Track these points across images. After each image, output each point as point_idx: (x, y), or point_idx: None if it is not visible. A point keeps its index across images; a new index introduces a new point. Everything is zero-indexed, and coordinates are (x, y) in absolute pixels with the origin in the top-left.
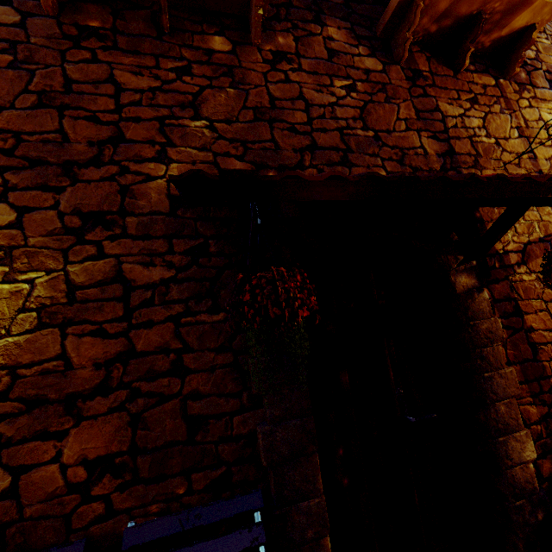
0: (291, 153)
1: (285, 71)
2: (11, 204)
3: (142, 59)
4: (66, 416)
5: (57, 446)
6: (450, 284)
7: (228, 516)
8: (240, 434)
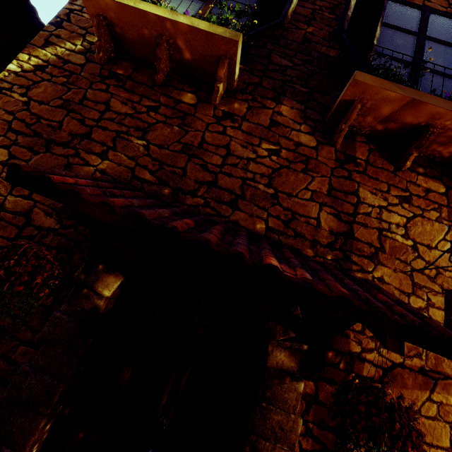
0: (192, 182)
1: (225, 126)
2: (10, 152)
3: (133, 96)
4: None
5: None
6: (267, 352)
7: None
8: (16, 360)
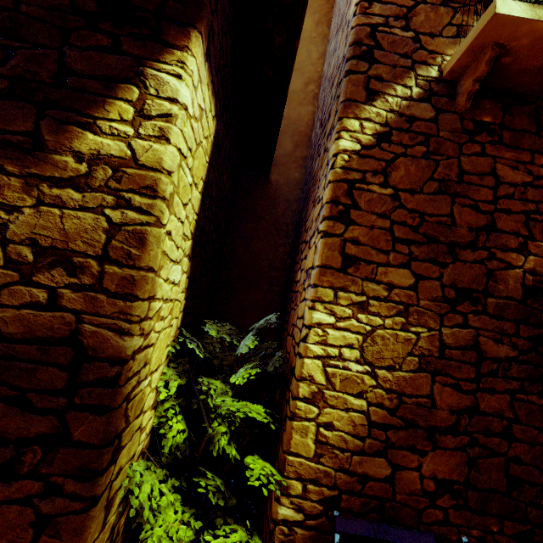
0: None
1: None
2: (412, 271)
3: (520, 154)
4: (427, 441)
5: (419, 460)
6: None
7: None
8: None
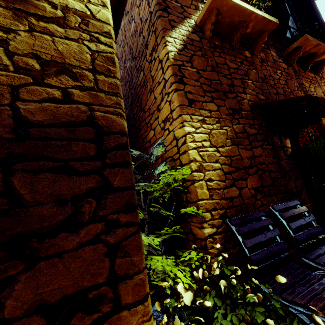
0: (273, 94)
1: (265, 65)
2: (215, 104)
3: (231, 57)
4: (245, 174)
5: (245, 183)
6: None
7: (294, 204)
8: (283, 184)
